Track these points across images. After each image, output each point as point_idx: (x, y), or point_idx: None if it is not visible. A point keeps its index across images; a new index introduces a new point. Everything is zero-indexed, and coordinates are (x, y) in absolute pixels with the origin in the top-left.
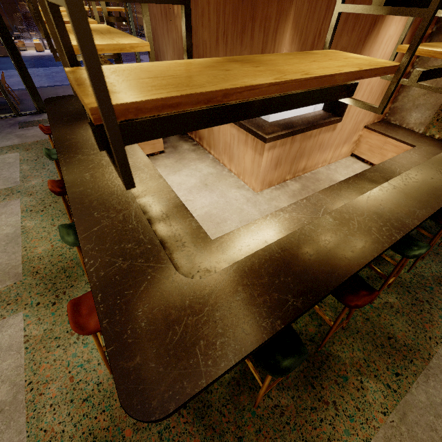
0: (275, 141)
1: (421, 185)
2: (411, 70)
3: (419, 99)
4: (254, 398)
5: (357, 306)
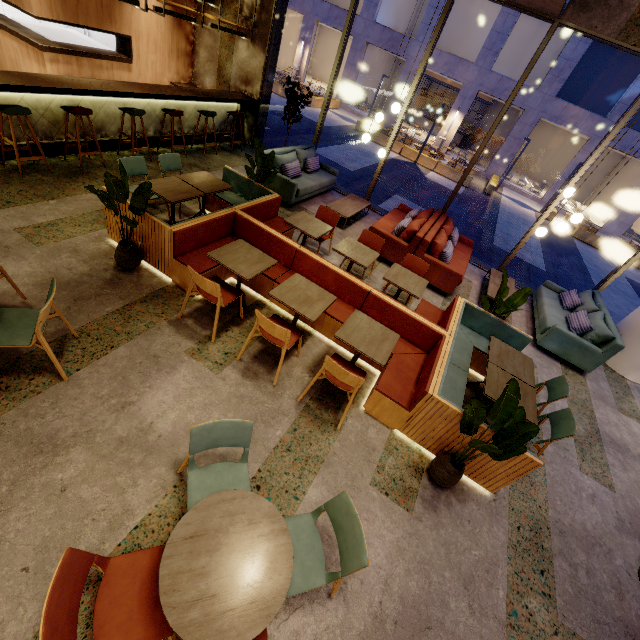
0: (56, 56)
1: (153, 88)
2: (195, 39)
3: (206, 66)
4: (23, 176)
5: (74, 110)
